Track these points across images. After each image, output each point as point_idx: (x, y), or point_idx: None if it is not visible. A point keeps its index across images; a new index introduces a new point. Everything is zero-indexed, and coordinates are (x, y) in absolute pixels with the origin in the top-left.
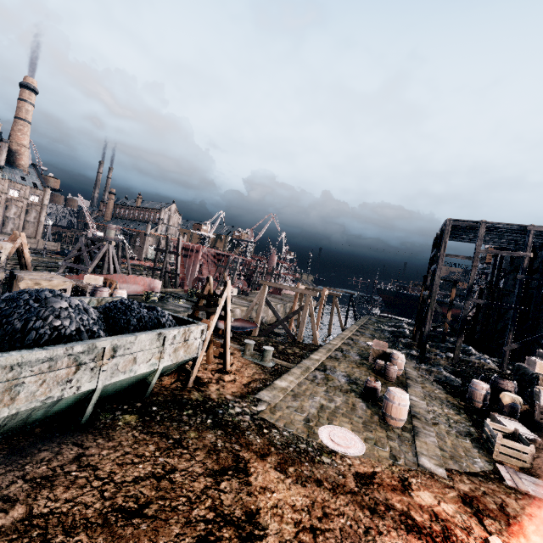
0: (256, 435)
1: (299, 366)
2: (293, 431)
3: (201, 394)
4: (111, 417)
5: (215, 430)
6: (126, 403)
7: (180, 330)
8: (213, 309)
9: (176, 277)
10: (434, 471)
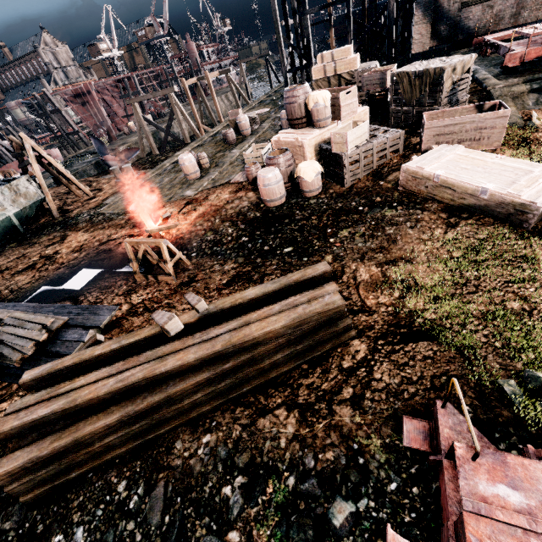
0: (85, 223)
1: (155, 168)
2: (114, 212)
3: (64, 218)
4: (3, 248)
5: (60, 231)
6: (13, 240)
7: (2, 188)
8: (27, 162)
9: (79, 135)
10: (188, 195)
